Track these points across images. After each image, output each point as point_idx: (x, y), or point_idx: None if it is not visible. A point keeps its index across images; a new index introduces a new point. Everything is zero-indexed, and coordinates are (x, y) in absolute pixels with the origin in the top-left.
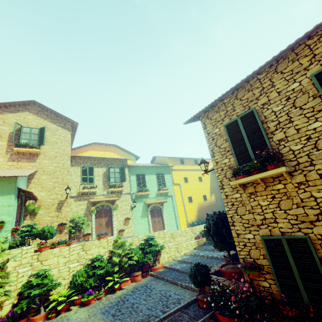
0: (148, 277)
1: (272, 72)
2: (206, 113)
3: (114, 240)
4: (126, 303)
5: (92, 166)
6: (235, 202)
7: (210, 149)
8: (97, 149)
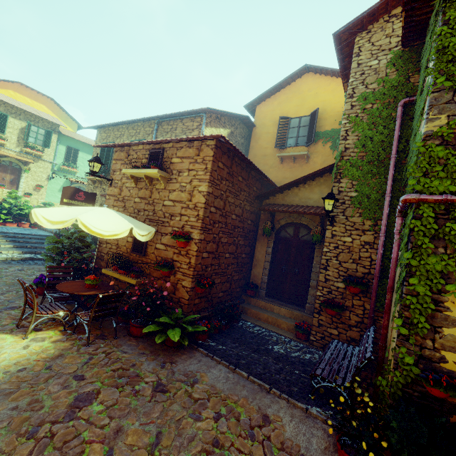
0: (35, 229)
1: (127, 128)
2: (100, 129)
3: (9, 191)
4: (3, 228)
5: (6, 114)
6: (90, 189)
7: (93, 154)
8: (22, 93)
